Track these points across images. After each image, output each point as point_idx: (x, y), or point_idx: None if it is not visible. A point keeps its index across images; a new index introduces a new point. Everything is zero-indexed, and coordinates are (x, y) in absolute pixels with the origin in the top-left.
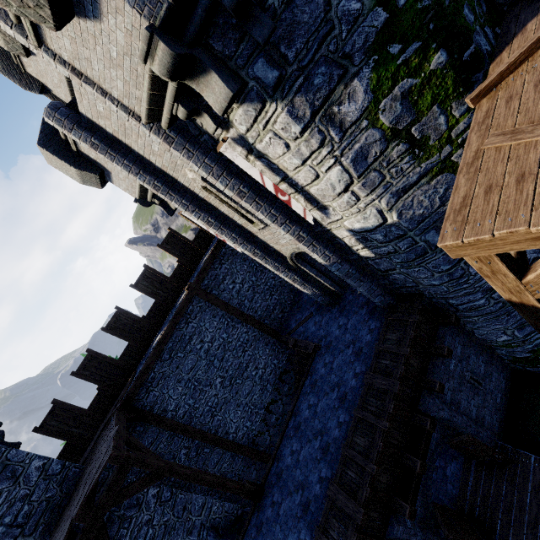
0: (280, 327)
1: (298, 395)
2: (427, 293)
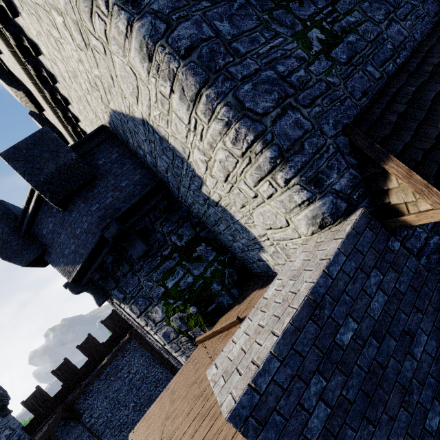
0: None
1: None
2: None
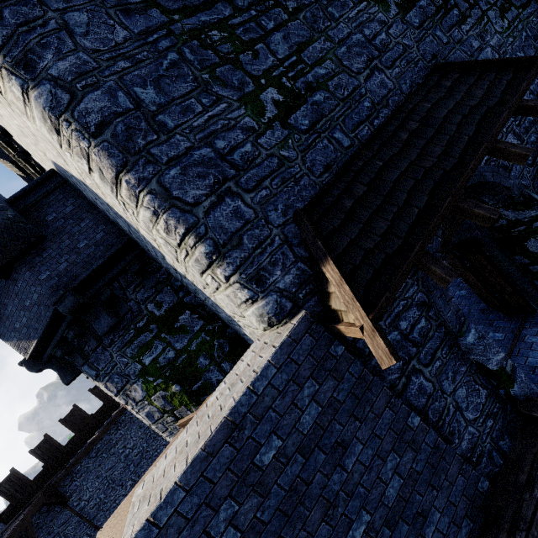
0: None
1: None
2: None
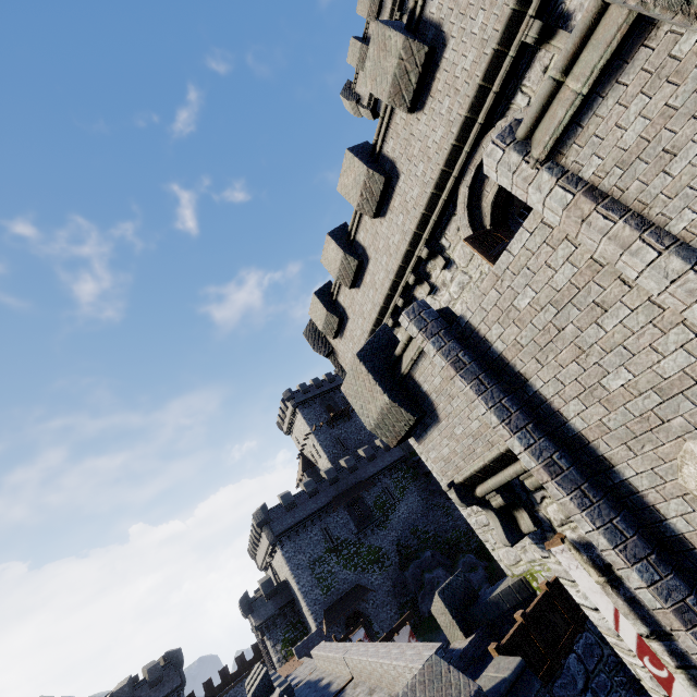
0: None
1: None
2: None
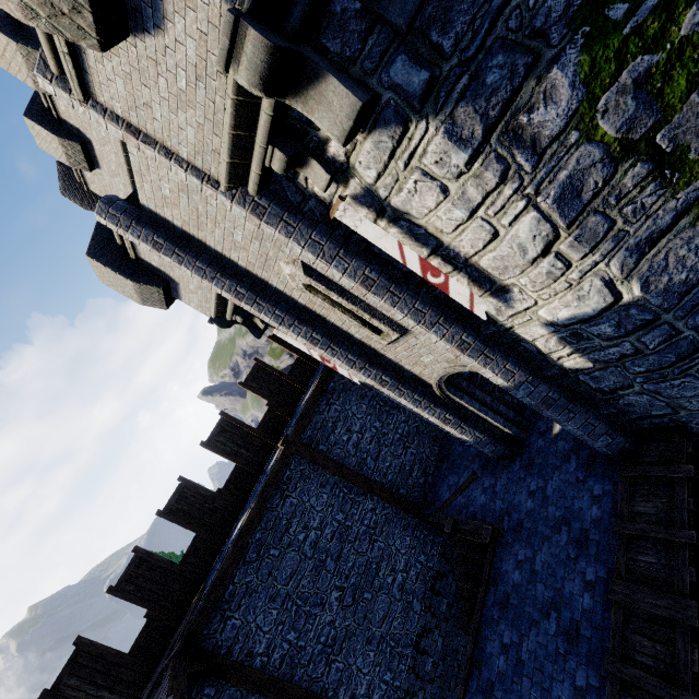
0: (424, 499)
1: (477, 623)
2: (694, 424)
